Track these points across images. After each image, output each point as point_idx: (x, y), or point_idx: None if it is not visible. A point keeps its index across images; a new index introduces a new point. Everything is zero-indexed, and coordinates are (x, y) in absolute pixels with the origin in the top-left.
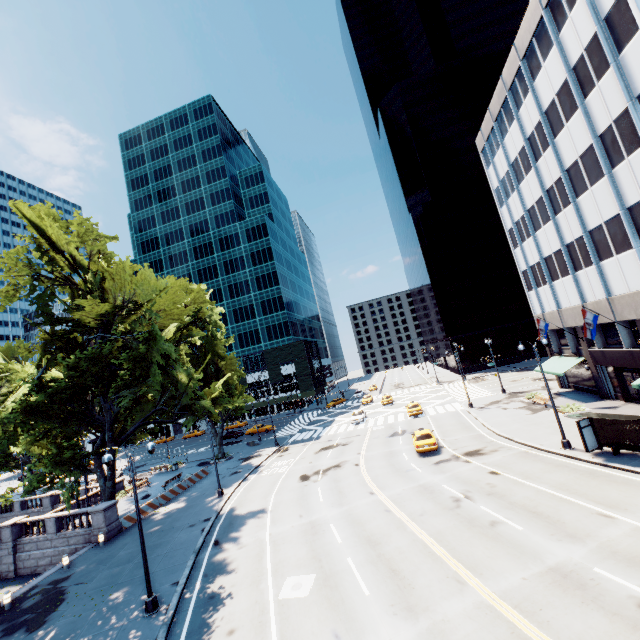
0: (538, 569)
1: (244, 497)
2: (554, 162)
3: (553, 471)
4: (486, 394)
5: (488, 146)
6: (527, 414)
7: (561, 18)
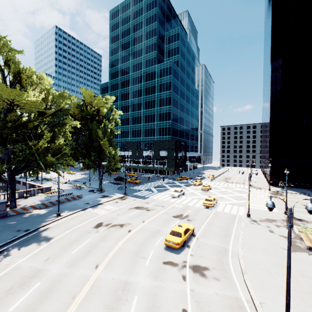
0: None
1: (62, 223)
2: None
3: None
4: None
5: None
6: (284, 248)
7: None
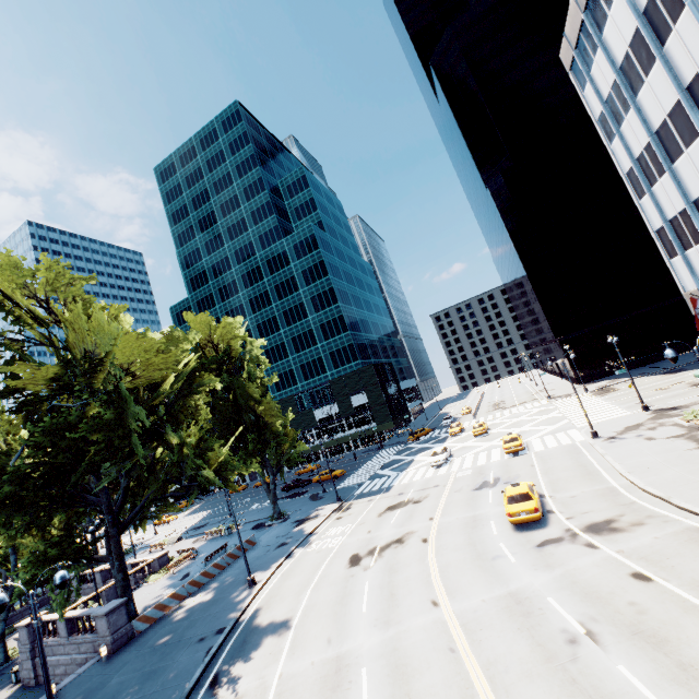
0: None
1: (276, 590)
2: (697, 31)
3: None
4: (618, 413)
5: (579, 55)
6: (690, 449)
7: None
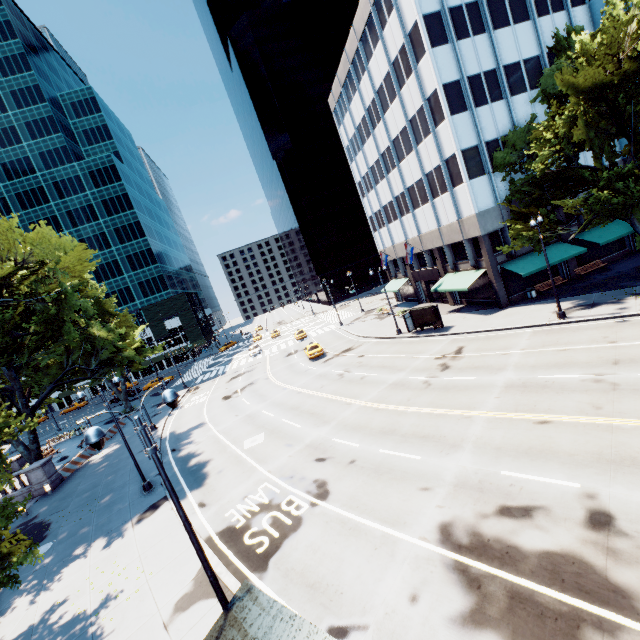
0: (385, 386)
1: (178, 424)
2: (385, 133)
3: (392, 346)
4: (351, 315)
5: (339, 108)
6: (378, 321)
7: (383, 20)
